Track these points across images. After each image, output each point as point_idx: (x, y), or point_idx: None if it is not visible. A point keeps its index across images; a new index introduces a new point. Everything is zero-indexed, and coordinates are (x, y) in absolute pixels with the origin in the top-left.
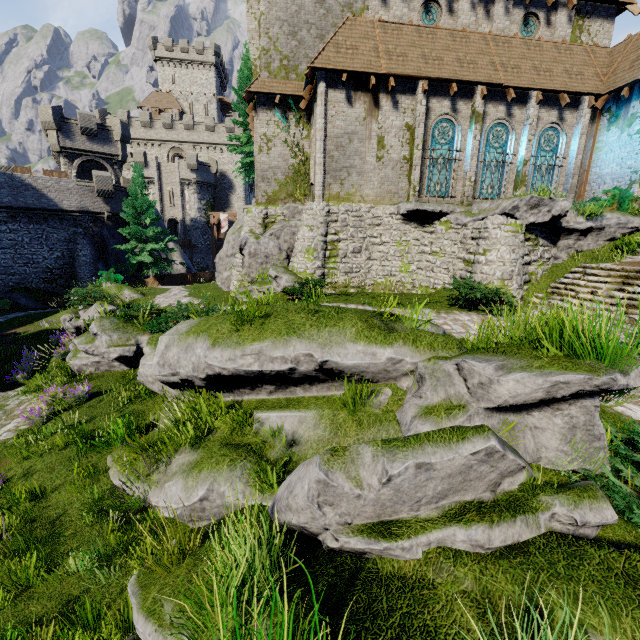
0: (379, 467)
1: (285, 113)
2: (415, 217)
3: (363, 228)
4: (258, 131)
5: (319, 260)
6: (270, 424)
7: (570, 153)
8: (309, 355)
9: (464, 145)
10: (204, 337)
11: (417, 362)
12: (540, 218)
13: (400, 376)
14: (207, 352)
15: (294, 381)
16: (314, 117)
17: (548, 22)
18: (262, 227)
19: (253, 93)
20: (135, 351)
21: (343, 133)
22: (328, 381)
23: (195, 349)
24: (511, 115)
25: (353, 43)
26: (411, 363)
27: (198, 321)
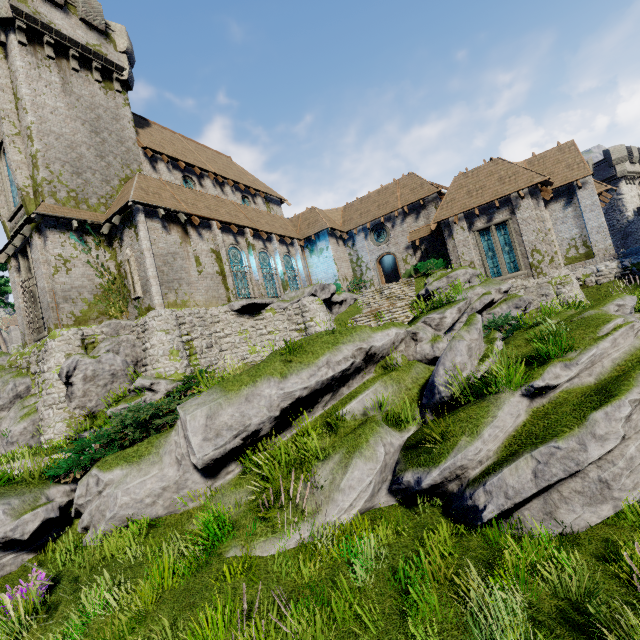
0: (473, 330)
1: (82, 237)
2: (247, 310)
3: (207, 326)
4: (51, 252)
5: (185, 359)
6: (356, 410)
7: (300, 269)
8: (359, 349)
9: (249, 264)
10: (265, 378)
11: (404, 332)
12: (327, 295)
13: (398, 345)
14: (281, 385)
15: (345, 380)
16: (127, 240)
17: (254, 202)
18: (83, 349)
19: (41, 215)
20: (58, 508)
21: (167, 253)
22: (363, 370)
23: (261, 393)
24: (267, 247)
25: (155, 190)
26: (402, 333)
27: (216, 388)
